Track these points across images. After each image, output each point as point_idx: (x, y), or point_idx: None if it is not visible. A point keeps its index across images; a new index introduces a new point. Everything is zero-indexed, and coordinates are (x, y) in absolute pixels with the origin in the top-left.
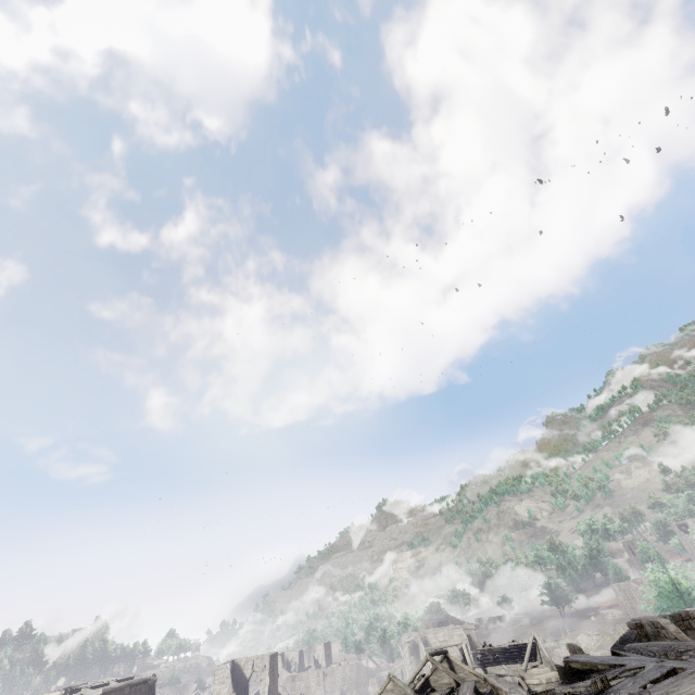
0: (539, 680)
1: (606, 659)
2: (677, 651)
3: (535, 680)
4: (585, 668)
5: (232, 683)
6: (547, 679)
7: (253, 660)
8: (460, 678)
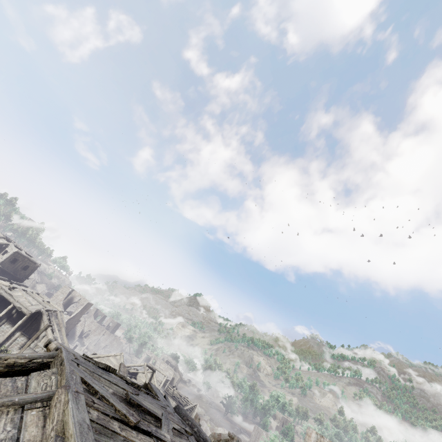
0: None
1: (158, 392)
2: (188, 418)
3: None
4: (150, 389)
5: (66, 297)
6: None
7: (81, 298)
8: None
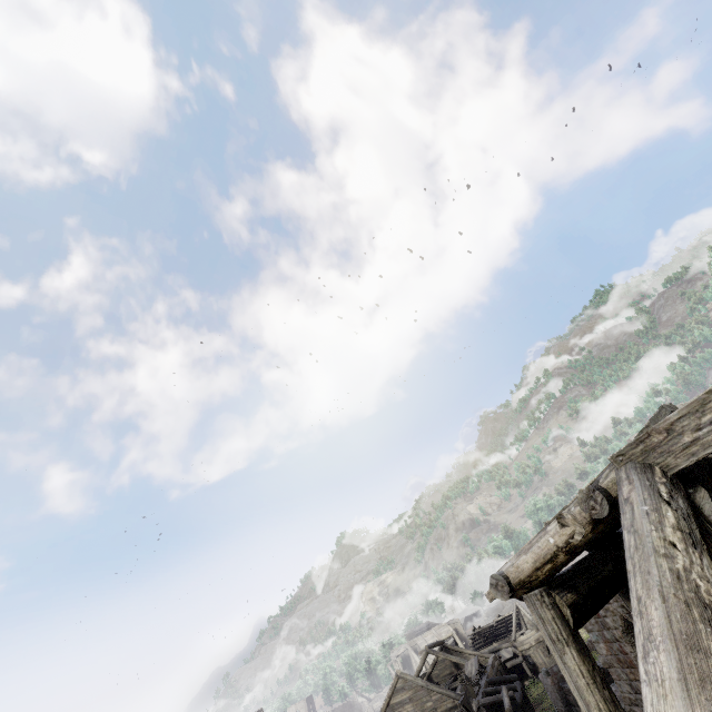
0: (529, 644)
1: None
2: None
3: (526, 645)
4: None
5: None
6: (536, 640)
7: None
8: (463, 659)
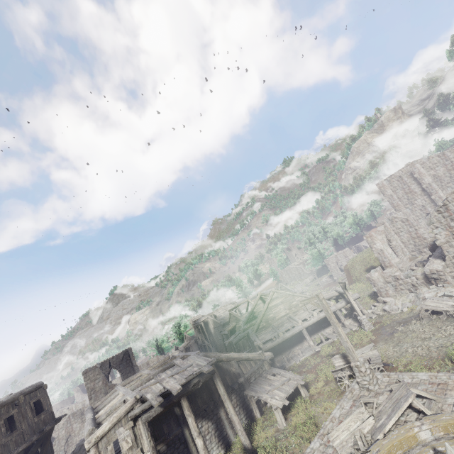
0: None
1: None
2: None
3: None
4: None
5: (105, 376)
6: None
7: (109, 361)
8: None
